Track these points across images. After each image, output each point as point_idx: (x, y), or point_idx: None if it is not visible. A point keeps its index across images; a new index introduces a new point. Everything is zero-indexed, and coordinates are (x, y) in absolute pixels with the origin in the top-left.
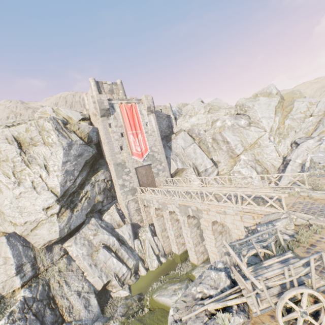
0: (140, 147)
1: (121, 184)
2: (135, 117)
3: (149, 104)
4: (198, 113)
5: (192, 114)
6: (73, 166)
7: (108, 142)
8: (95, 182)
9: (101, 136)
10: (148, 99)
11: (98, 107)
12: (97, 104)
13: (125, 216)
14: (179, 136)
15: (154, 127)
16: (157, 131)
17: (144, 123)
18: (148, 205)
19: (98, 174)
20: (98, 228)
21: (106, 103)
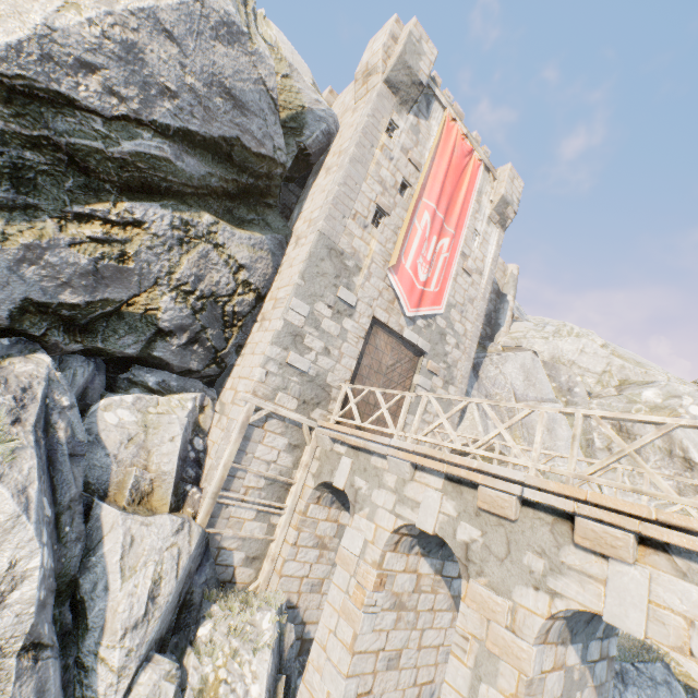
0: (429, 273)
1: (294, 323)
2: (461, 187)
3: (510, 197)
4: (587, 337)
5: (561, 331)
6: (176, 81)
7: (353, 159)
8: (205, 236)
9: (332, 150)
10: (513, 184)
11: (400, 49)
12: (402, 42)
13: (200, 477)
14: (515, 357)
15: (486, 262)
16: (488, 282)
17: (471, 226)
18: (353, 491)
19: (235, 228)
20: (7, 416)
21: (425, 68)
